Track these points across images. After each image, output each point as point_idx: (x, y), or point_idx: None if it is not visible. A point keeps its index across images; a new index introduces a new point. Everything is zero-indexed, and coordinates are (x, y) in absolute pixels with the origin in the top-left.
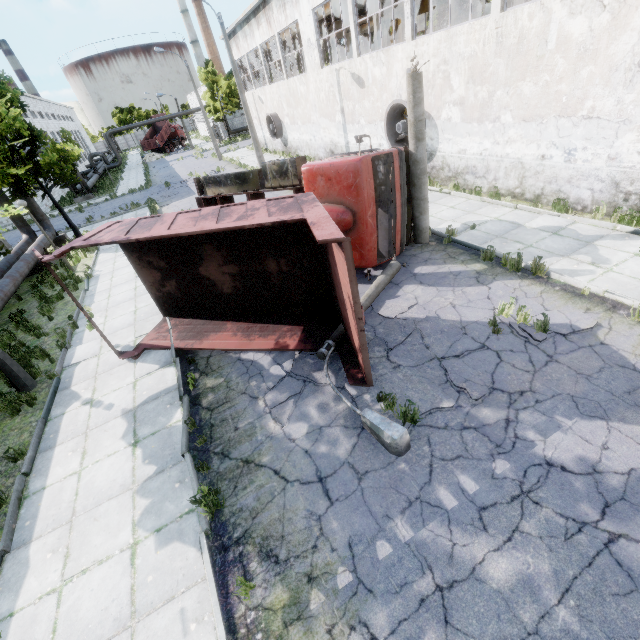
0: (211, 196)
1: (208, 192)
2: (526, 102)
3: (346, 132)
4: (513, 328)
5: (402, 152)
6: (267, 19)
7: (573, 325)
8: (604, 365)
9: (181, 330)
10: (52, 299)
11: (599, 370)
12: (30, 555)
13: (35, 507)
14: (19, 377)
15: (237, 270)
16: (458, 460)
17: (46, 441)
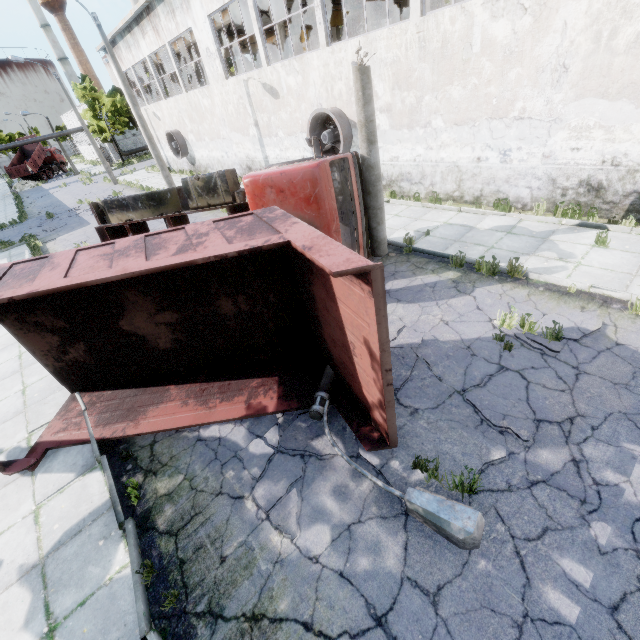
0: (117, 224)
1: (112, 219)
2: (456, 106)
3: (263, 146)
4: (522, 340)
5: (355, 157)
6: (154, 27)
7: (580, 328)
8: (634, 369)
9: (102, 410)
10: None
11: (633, 376)
12: None
13: None
14: None
15: (177, 317)
16: (547, 536)
17: None
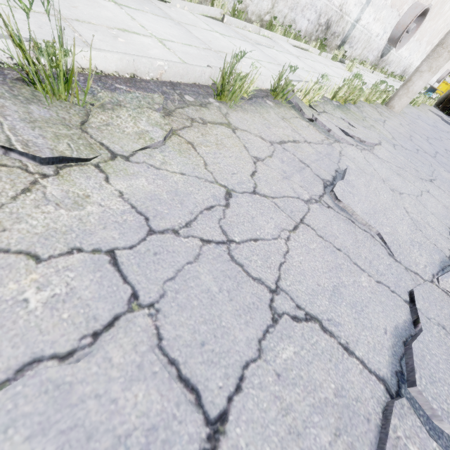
0: None
1: None
2: (423, 32)
3: (369, 2)
4: None
5: None
6: None
7: None
8: None
9: None
10: None
11: None
12: None
13: None
14: None
15: None
16: None
17: None
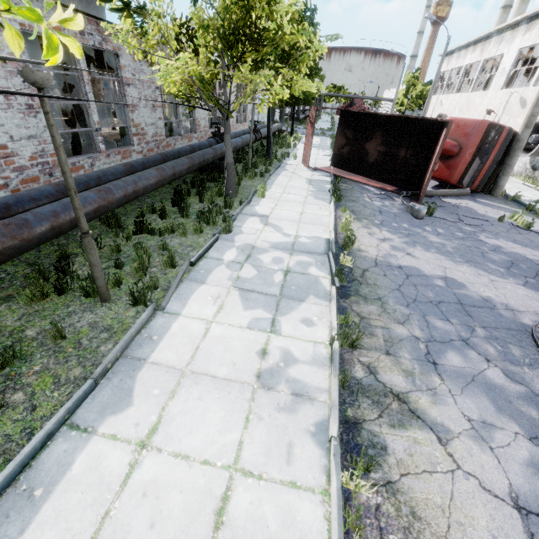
0: None
1: None
2: None
3: None
4: (511, 223)
5: (512, 131)
6: (482, 48)
7: None
8: None
9: (337, 171)
10: (278, 146)
11: None
12: (272, 186)
13: (273, 181)
14: (269, 155)
15: (384, 150)
16: (441, 227)
17: (276, 173)
